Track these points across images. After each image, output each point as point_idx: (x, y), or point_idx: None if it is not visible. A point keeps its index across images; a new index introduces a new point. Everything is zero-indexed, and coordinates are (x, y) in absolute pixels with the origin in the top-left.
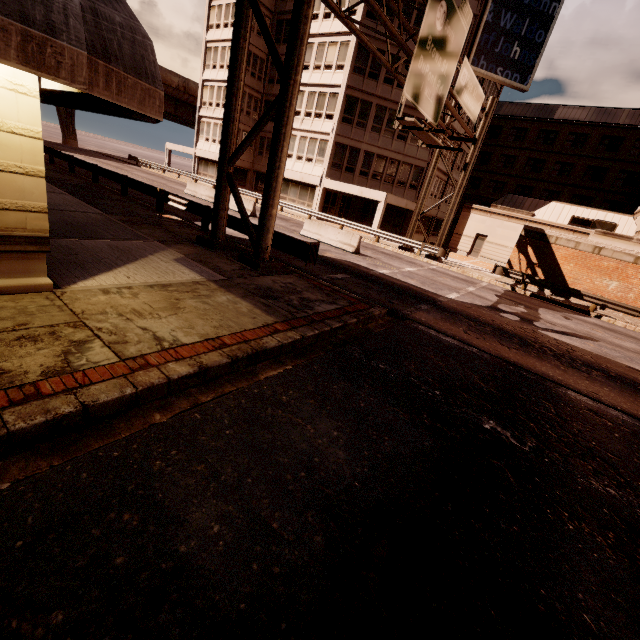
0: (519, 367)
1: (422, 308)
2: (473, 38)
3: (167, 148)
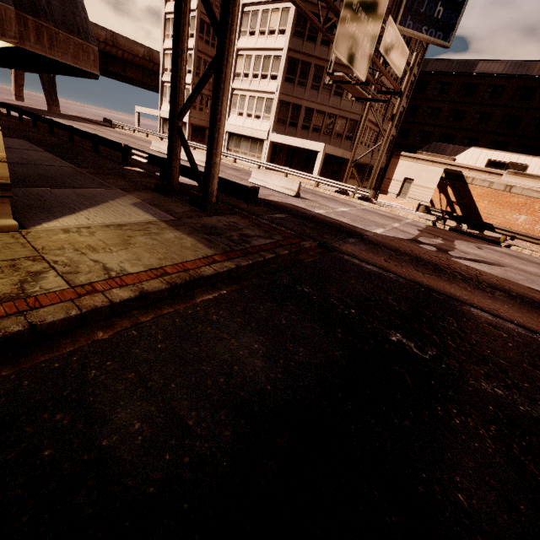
0: (430, 289)
1: (349, 241)
2: None
3: (136, 111)
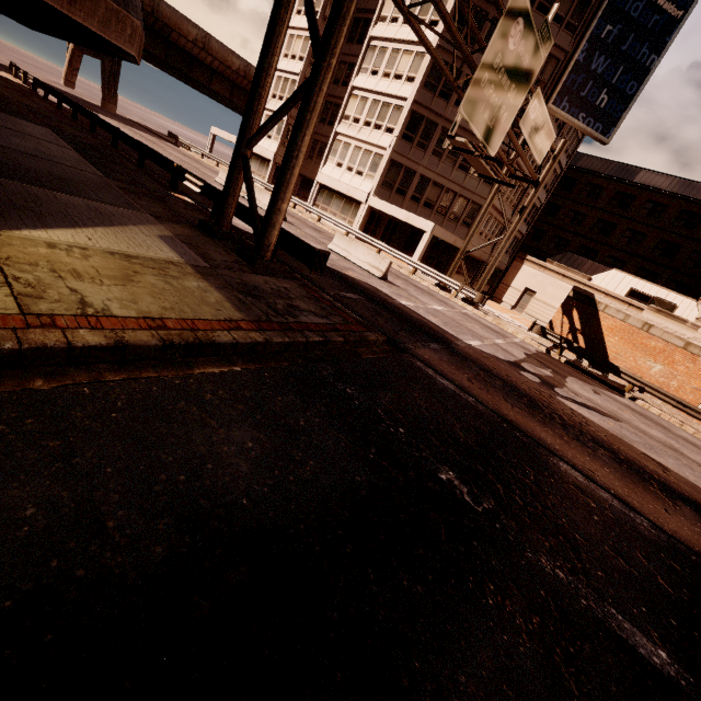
0: (514, 427)
1: (431, 346)
2: (560, 76)
3: (212, 132)
